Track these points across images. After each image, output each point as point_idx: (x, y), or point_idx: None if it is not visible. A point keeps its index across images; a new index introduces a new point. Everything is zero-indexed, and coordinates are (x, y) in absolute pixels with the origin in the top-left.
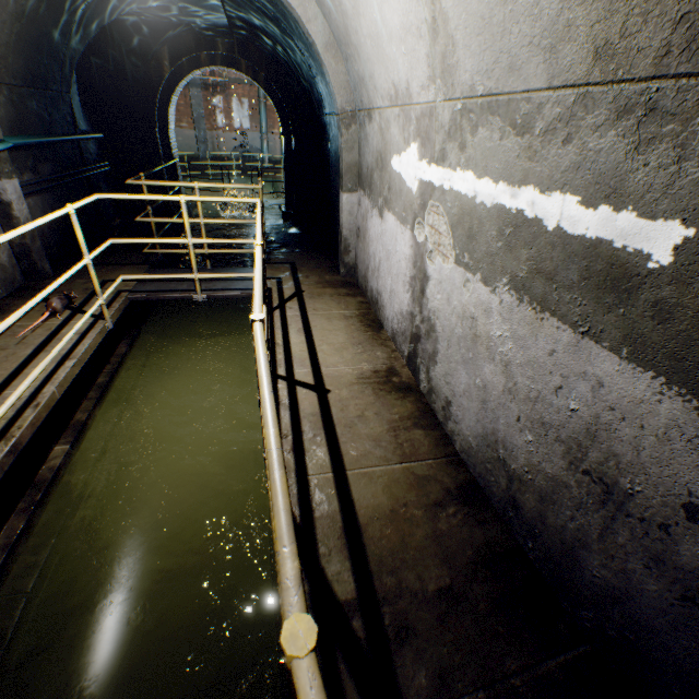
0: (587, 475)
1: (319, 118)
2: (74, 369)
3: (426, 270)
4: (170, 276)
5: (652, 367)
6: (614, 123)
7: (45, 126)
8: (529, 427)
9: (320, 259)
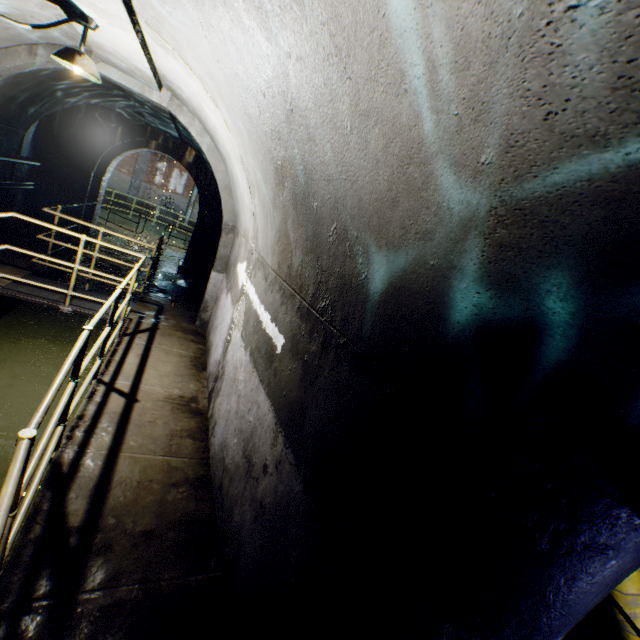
0: (246, 458)
1: None
2: None
3: (232, 335)
4: (47, 286)
5: (270, 397)
6: (279, 292)
7: None
8: (237, 434)
9: (187, 309)
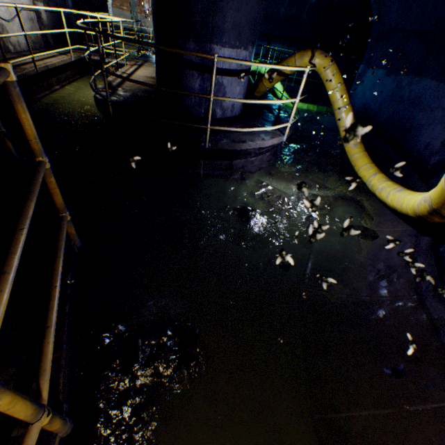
0: None
1: None
2: (62, 63)
3: None
4: None
5: None
6: None
7: None
8: None
9: None
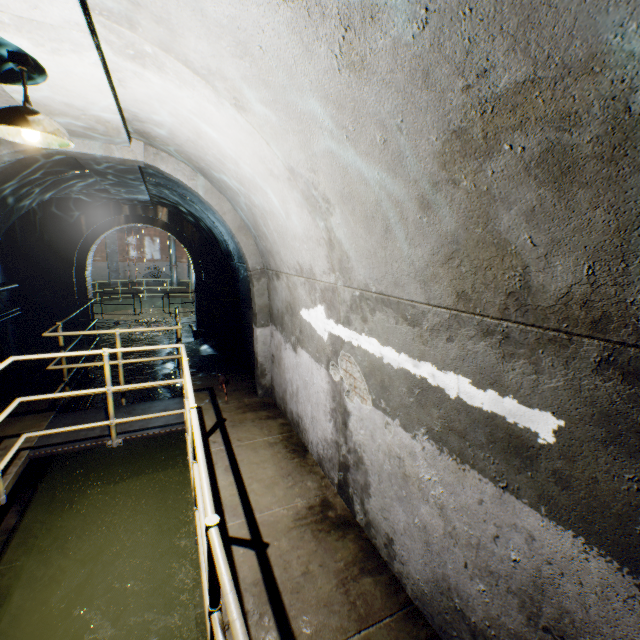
0: (548, 632)
1: (228, 262)
2: None
3: (346, 405)
4: (83, 426)
5: (570, 526)
6: (482, 338)
7: None
8: (478, 575)
9: (237, 380)
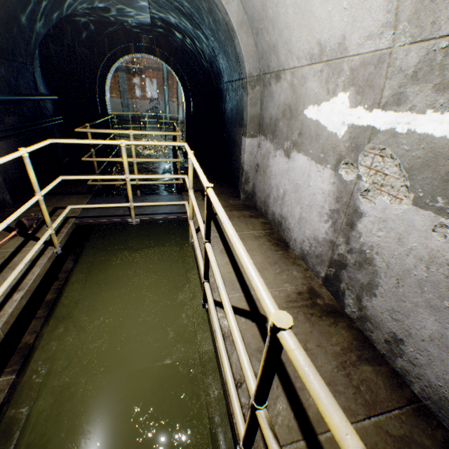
0: None
1: (216, 86)
2: (22, 301)
3: (358, 206)
4: (110, 205)
5: None
6: None
7: (11, 88)
8: None
9: (221, 186)
